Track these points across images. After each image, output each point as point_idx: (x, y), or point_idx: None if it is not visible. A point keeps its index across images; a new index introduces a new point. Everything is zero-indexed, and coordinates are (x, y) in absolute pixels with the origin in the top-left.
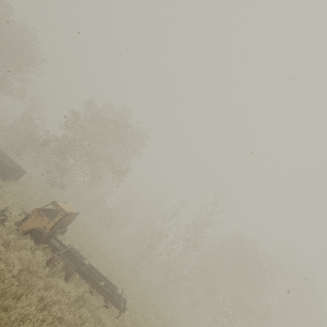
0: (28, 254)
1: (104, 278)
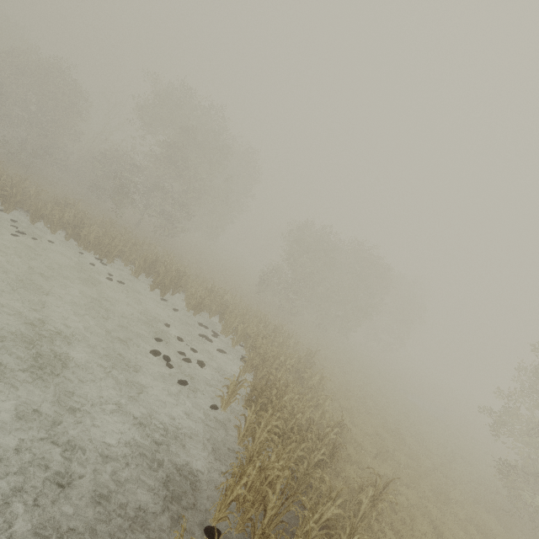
0: None
1: None
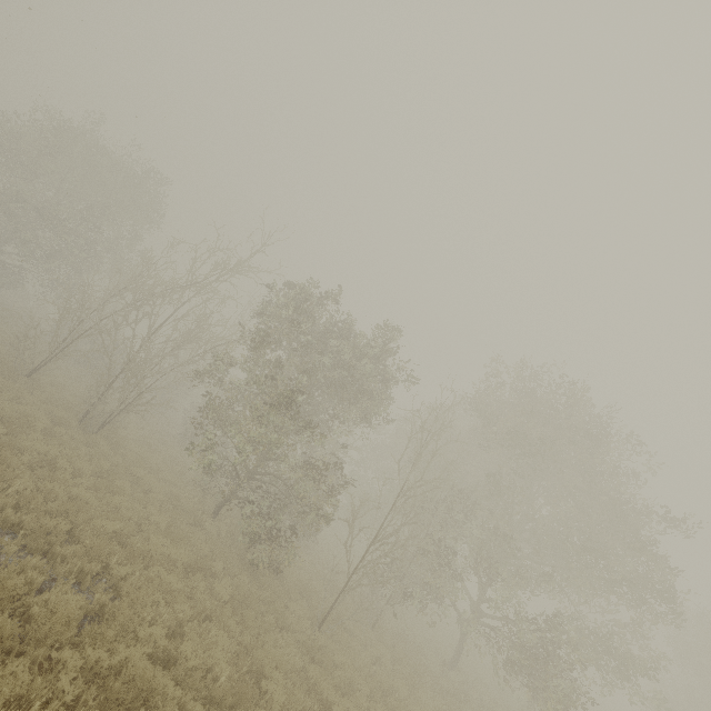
0: None
1: None
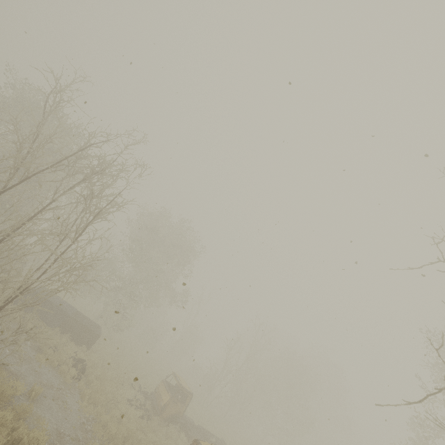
0: (182, 441)
1: (212, 435)
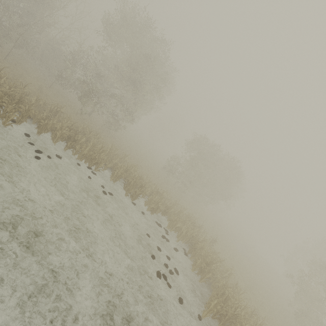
0: None
1: None
